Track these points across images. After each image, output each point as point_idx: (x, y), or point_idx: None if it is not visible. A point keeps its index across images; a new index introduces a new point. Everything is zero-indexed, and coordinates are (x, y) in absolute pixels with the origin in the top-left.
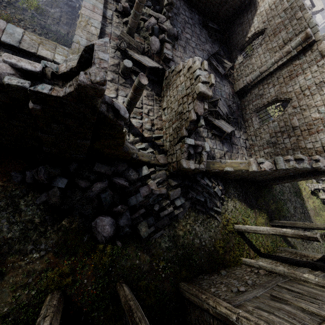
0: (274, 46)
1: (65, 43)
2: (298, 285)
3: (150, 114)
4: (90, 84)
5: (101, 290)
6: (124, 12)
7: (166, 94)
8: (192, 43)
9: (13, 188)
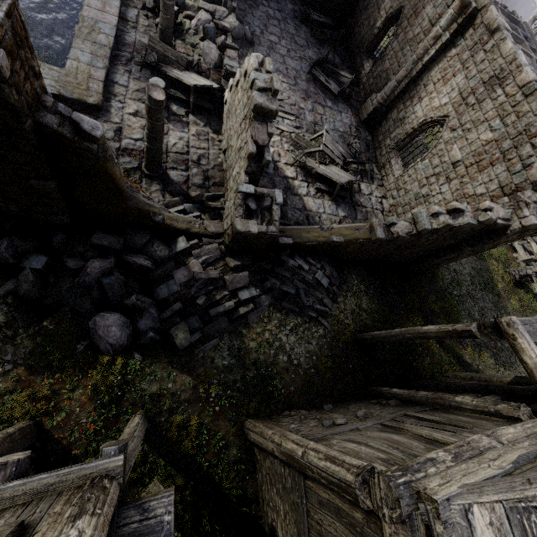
0: (417, 34)
1: (59, 64)
2: (442, 414)
3: (201, 162)
4: None
5: (104, 425)
6: (157, 9)
7: (227, 128)
8: (281, 49)
9: None
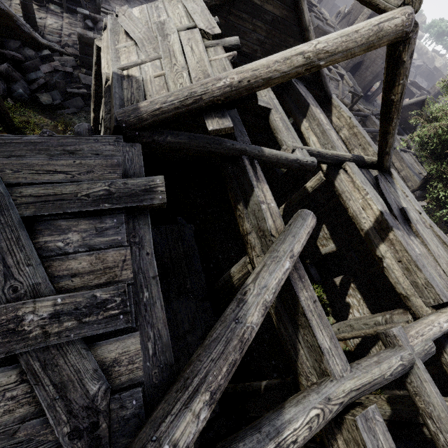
0: None
1: None
2: None
3: (72, 36)
4: None
5: None
6: None
7: None
8: None
9: None
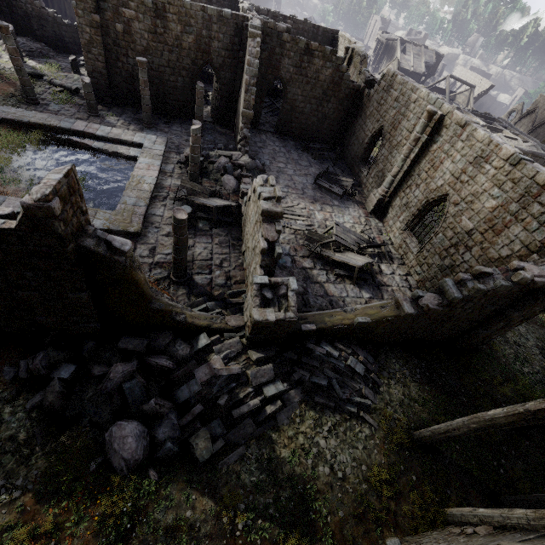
0: (400, 141)
1: (112, 208)
2: None
3: (223, 265)
4: (33, 203)
5: None
6: (188, 162)
7: (244, 234)
8: (288, 171)
9: (1, 389)
